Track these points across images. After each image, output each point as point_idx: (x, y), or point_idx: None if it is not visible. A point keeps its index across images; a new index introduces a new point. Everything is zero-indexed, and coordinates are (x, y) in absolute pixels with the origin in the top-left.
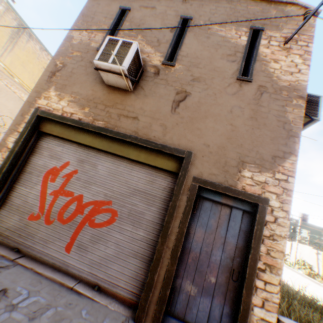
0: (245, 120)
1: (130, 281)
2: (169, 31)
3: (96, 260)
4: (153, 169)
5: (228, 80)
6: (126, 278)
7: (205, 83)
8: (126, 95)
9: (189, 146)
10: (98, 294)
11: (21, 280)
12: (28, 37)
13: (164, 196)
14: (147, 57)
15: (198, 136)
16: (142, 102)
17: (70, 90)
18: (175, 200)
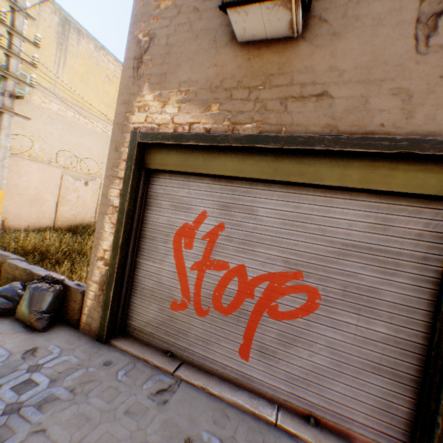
0: None
1: (377, 414)
2: None
3: (298, 373)
4: (380, 199)
5: None
6: (367, 408)
7: None
8: (287, 50)
9: None
10: (321, 434)
11: (200, 416)
12: (76, 36)
13: (421, 251)
14: None
15: None
16: (329, 54)
17: (174, 81)
18: None
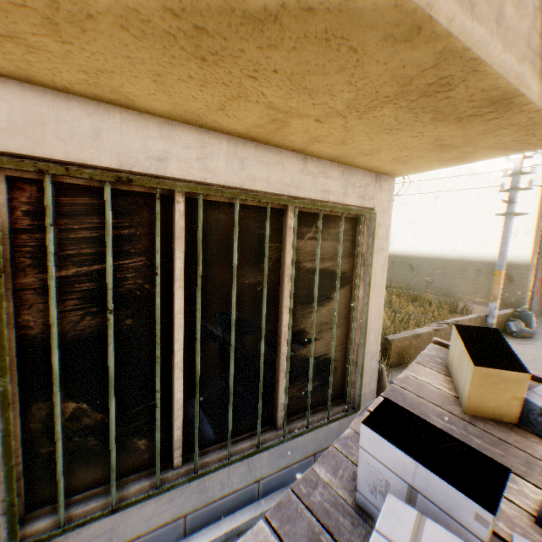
0: None
1: None
2: None
3: None
4: None
5: None
6: None
7: None
8: None
9: None
10: None
11: None
12: None
13: None
14: None
15: None
16: None
17: None
18: None
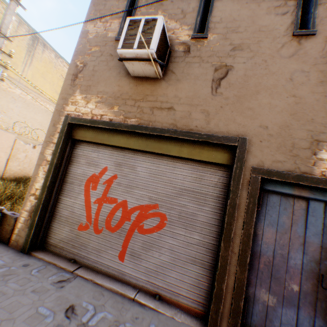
0: (312, 87)
1: (193, 289)
2: None
3: (152, 267)
4: (199, 164)
5: (281, 40)
6: (188, 286)
7: (250, 49)
8: (155, 84)
9: (241, 131)
10: (160, 304)
11: (84, 294)
12: (42, 47)
13: (217, 193)
14: (172, 34)
15: (251, 117)
16: (175, 89)
17: (95, 90)
18: (233, 198)
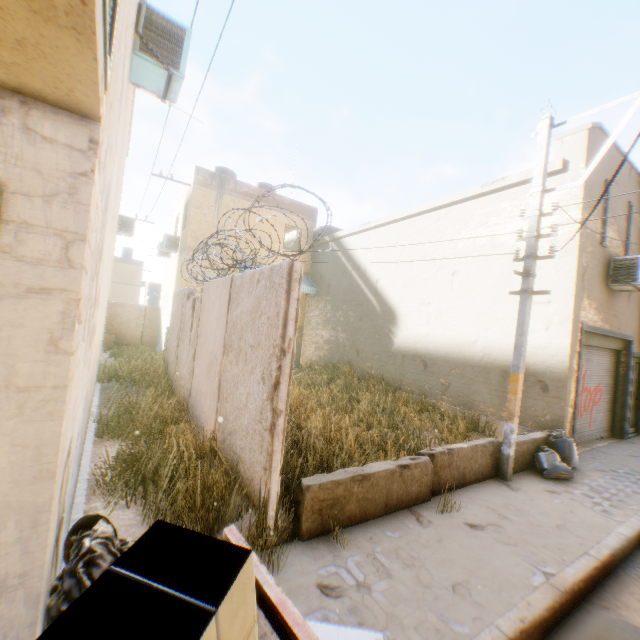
0: None
1: (606, 425)
2: (623, 219)
3: (597, 423)
4: (608, 351)
5: None
6: (605, 424)
7: None
8: (612, 295)
9: (630, 331)
10: (605, 439)
11: (613, 451)
12: None
13: (612, 367)
14: (617, 251)
15: (632, 322)
16: (617, 301)
17: (591, 296)
18: (629, 370)
